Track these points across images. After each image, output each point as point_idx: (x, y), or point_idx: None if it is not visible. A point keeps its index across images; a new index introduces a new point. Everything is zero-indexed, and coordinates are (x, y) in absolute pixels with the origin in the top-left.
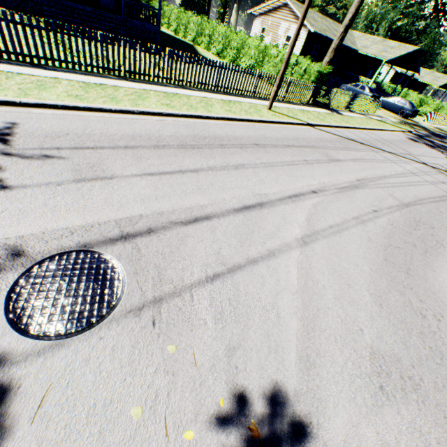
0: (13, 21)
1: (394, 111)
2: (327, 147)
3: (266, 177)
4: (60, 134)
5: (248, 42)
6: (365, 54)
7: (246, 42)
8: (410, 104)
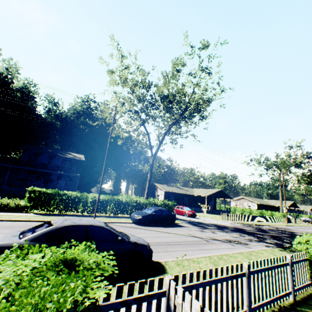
0: (253, 216)
1: (305, 221)
2: (309, 228)
3: (311, 230)
4: (284, 227)
5: (253, 210)
6: (276, 205)
7: (251, 210)
8: (309, 218)
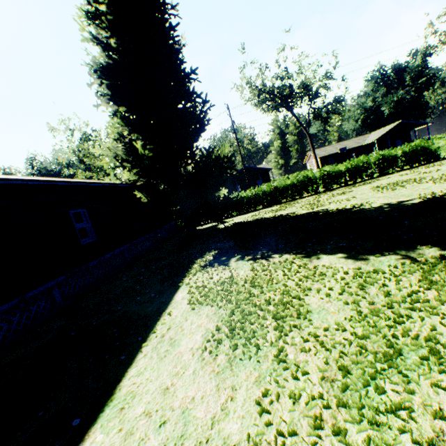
0: None
1: None
2: None
3: None
4: None
5: None
6: None
7: None
8: None
